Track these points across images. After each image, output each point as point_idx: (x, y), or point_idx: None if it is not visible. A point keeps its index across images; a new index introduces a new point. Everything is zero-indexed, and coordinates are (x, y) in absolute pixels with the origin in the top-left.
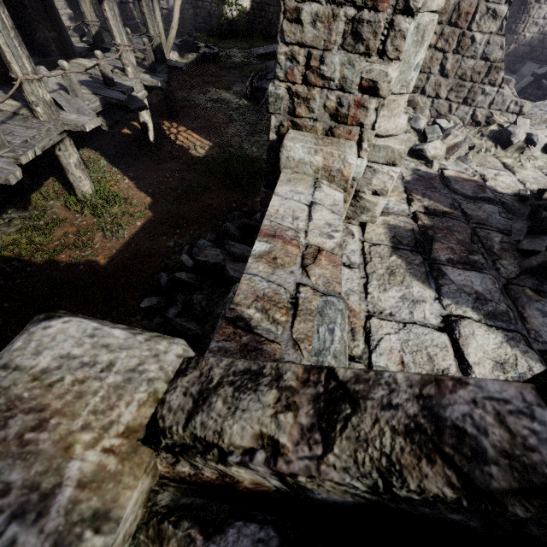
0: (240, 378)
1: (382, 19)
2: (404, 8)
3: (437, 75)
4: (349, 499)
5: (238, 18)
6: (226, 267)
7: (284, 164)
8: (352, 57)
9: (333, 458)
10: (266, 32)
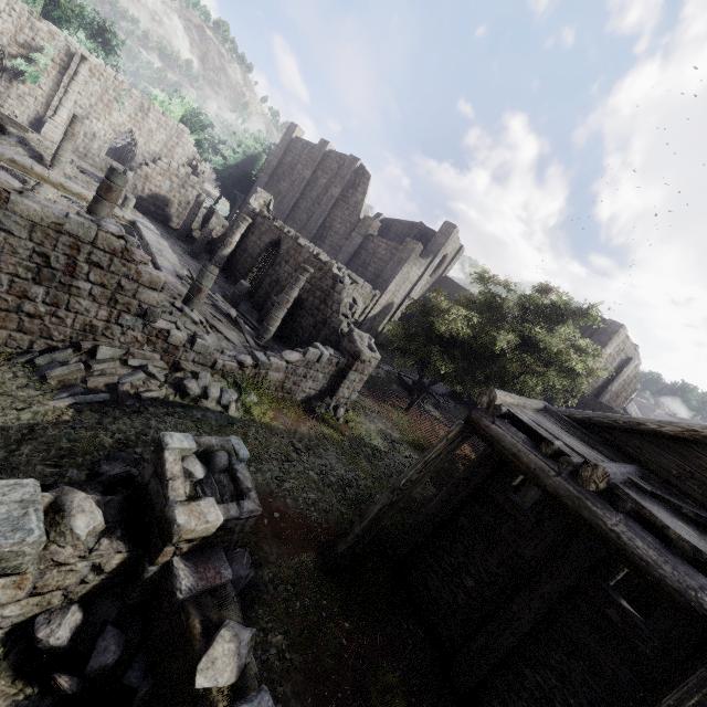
0: None
1: None
2: None
3: None
4: None
5: (383, 333)
6: None
7: None
8: None
9: None
10: (386, 341)
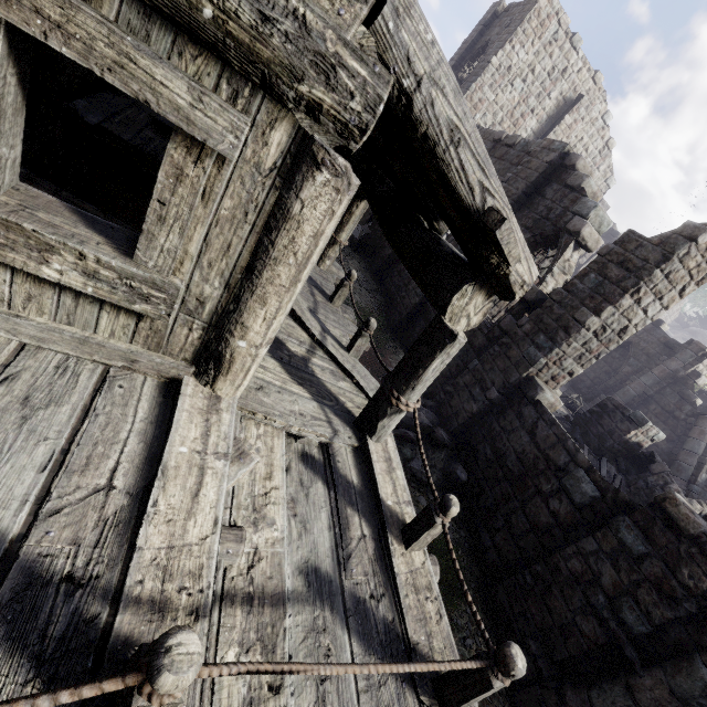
0: (690, 501)
1: (590, 357)
2: (596, 357)
3: (503, 312)
4: (704, 514)
5: None
6: (440, 431)
7: (539, 397)
8: (574, 363)
9: (706, 508)
10: None
